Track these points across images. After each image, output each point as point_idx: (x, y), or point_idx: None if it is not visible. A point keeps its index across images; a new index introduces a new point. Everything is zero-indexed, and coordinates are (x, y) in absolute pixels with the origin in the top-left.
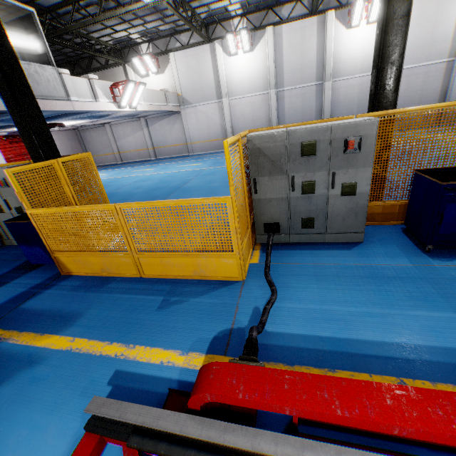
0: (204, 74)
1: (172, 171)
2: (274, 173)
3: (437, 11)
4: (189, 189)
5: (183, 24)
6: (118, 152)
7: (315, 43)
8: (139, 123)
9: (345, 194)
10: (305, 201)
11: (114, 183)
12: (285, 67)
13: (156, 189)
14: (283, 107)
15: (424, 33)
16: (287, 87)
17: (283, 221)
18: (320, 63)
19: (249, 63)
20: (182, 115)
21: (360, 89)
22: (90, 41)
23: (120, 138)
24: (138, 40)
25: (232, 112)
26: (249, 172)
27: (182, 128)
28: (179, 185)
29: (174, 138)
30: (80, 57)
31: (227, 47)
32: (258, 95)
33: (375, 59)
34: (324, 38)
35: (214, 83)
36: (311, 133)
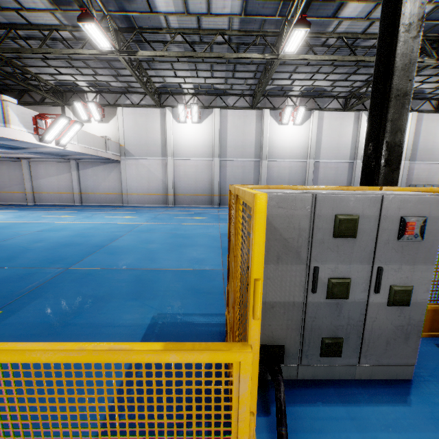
0: (152, 132)
1: (98, 222)
2: (285, 260)
3: (340, 127)
4: (118, 249)
5: (136, 86)
6: (32, 192)
7: (254, 129)
8: (68, 165)
9: (395, 303)
10: (331, 311)
11: (6, 230)
12: (228, 142)
13: (68, 246)
14: (225, 175)
15: (333, 140)
16: (229, 158)
17: (291, 342)
18: (258, 145)
19: (196, 132)
20: (122, 165)
21: (289, 171)
22: (25, 74)
23: (39, 177)
24: (85, 89)
25: (176, 170)
26: (231, 248)
27: (119, 177)
28: (103, 242)
29: (108, 186)
30: (10, 87)
31: (177, 115)
32: (203, 160)
33: (371, 132)
34: (261, 127)
35: (161, 142)
36: (351, 202)
